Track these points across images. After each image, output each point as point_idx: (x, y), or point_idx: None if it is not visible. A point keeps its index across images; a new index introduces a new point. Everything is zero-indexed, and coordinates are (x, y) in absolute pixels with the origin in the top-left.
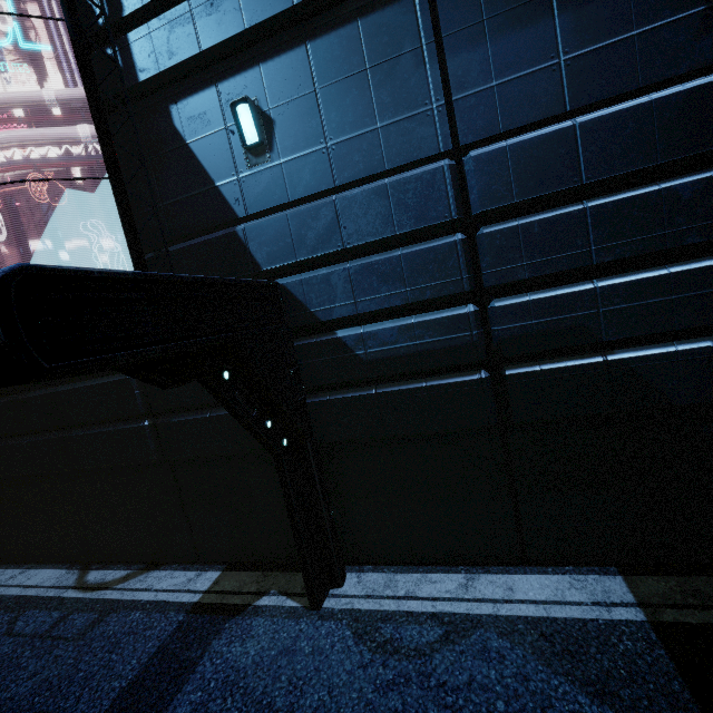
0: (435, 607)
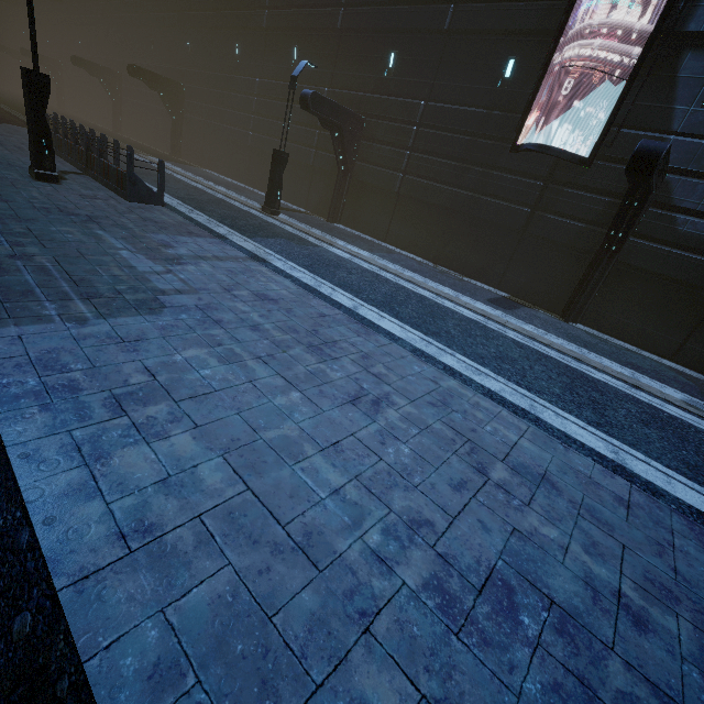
0: (622, 346)
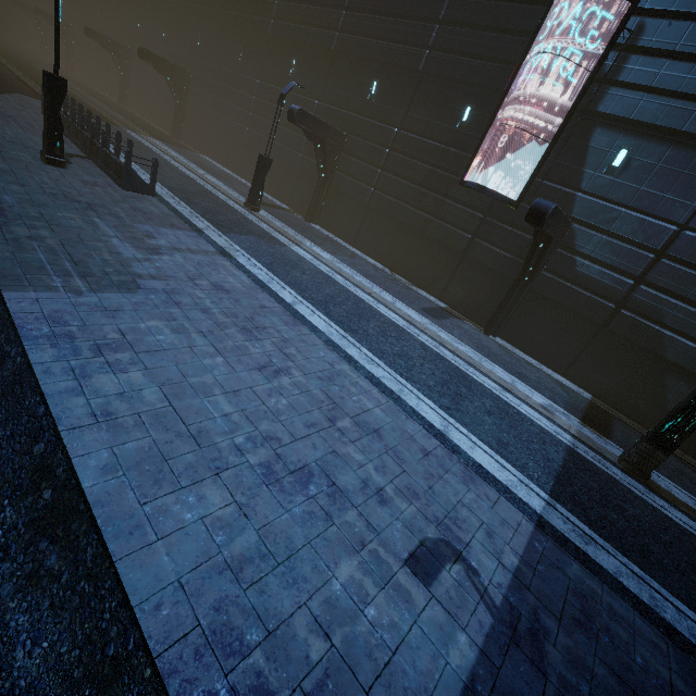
0: (526, 359)
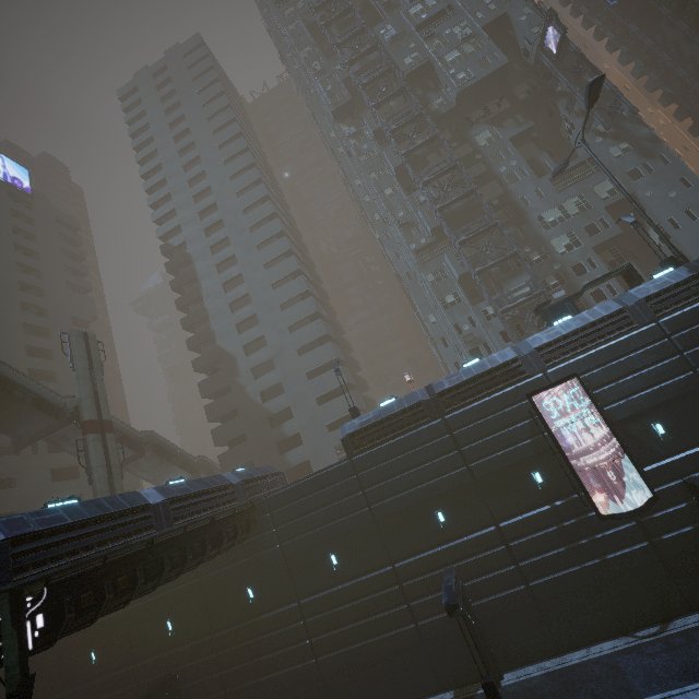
0: None
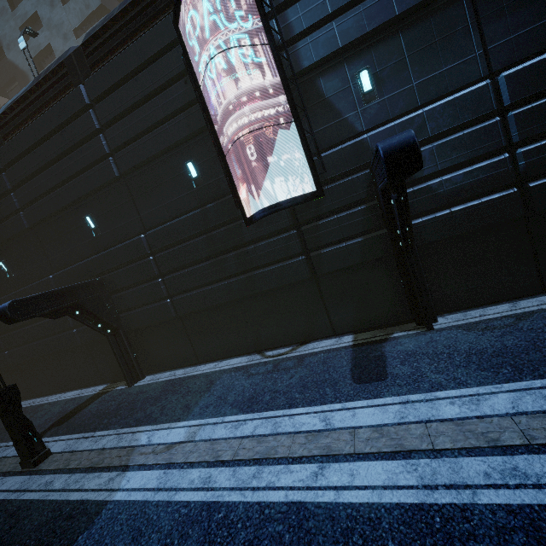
0: (502, 314)
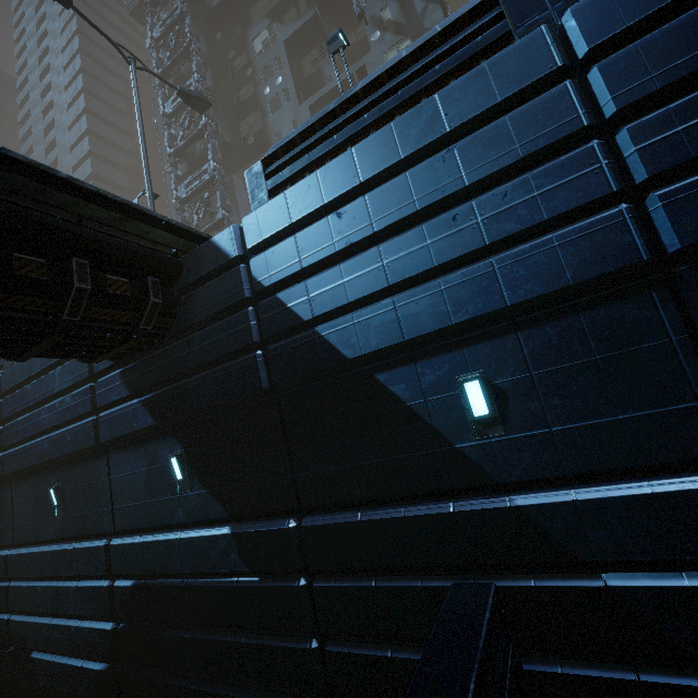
0: None
